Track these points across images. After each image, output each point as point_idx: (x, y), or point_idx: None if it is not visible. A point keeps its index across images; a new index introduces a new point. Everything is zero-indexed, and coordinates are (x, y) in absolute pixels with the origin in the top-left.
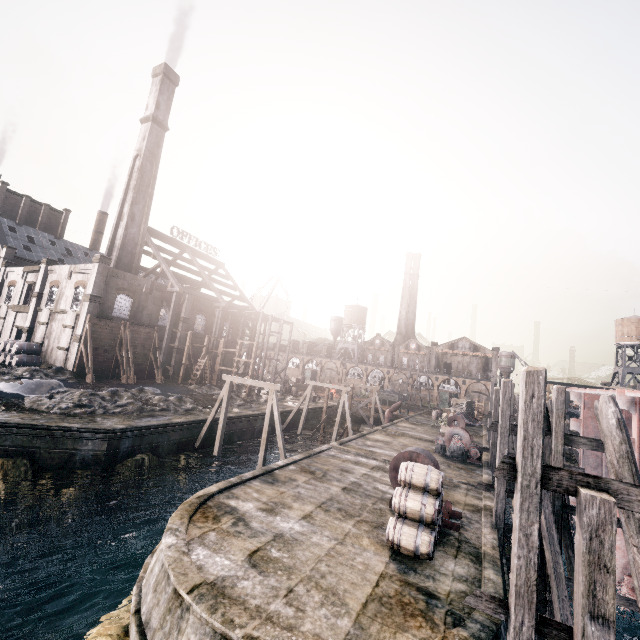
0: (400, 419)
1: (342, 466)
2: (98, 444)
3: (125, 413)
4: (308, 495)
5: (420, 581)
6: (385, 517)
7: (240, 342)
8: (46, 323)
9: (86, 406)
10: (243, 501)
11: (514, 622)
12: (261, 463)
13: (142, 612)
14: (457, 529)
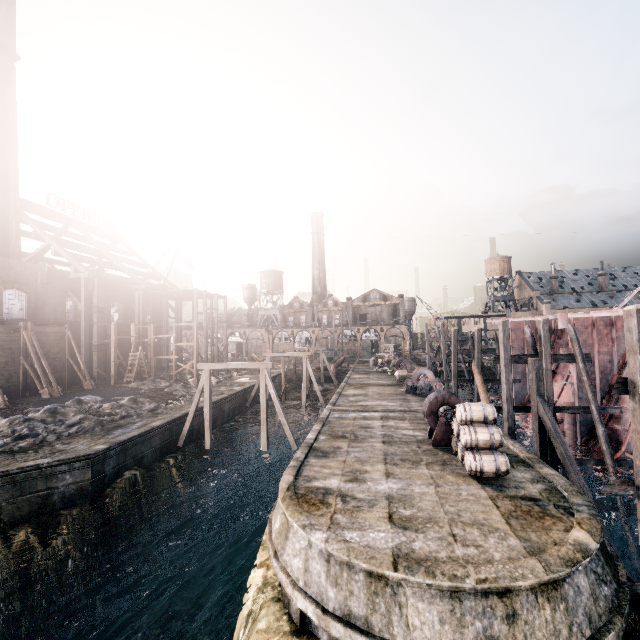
0: (350, 372)
1: (358, 424)
2: (79, 474)
3: (84, 431)
4: (366, 457)
5: (516, 492)
6: (439, 455)
7: (175, 326)
8: None
9: (29, 436)
10: (324, 480)
11: None
12: (265, 443)
13: (331, 609)
14: None
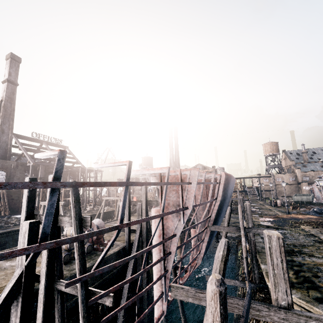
0: None
1: None
2: None
3: None
4: None
5: None
6: None
7: None
8: None
9: None
10: None
11: None
12: None
13: None
14: (102, 251)
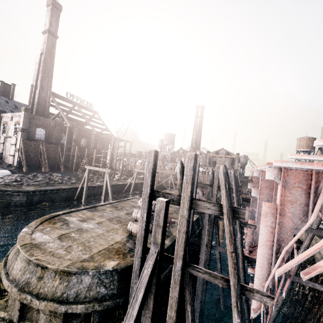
0: None
1: (134, 205)
2: (22, 197)
3: (39, 184)
4: (107, 215)
5: None
6: None
7: (103, 151)
8: (3, 143)
9: (18, 181)
10: (73, 217)
11: (136, 250)
12: None
13: (9, 256)
14: (168, 227)
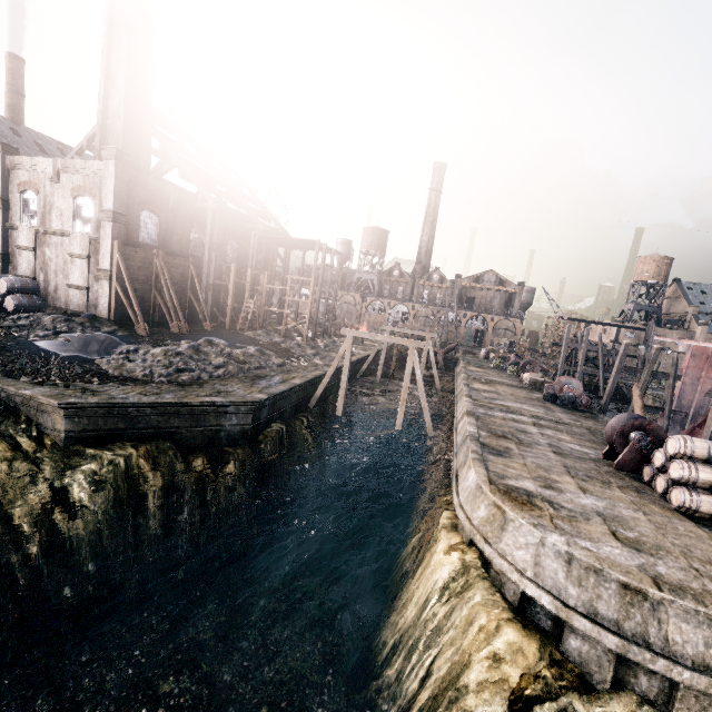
0: (463, 362)
1: (513, 426)
2: (242, 418)
3: (230, 376)
4: (545, 465)
5: None
6: (626, 480)
7: (291, 278)
8: (33, 248)
9: (186, 370)
10: (517, 480)
11: None
12: (401, 423)
13: (572, 604)
14: None
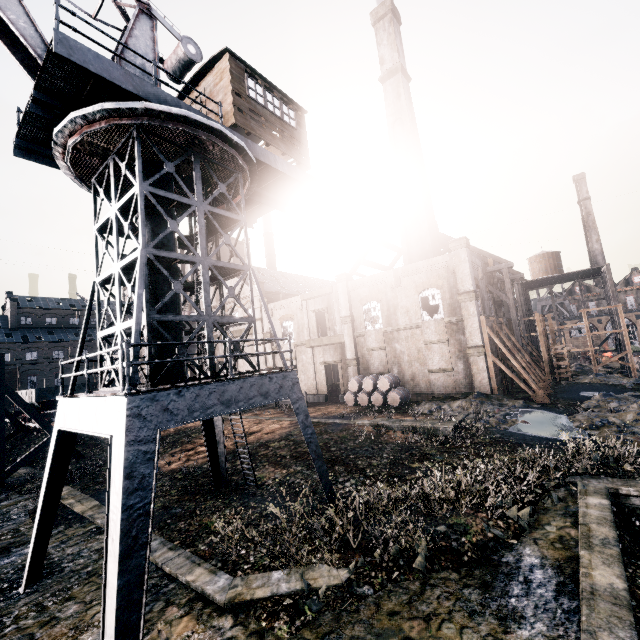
0: None
1: None
2: None
3: None
4: None
5: None
6: None
7: (585, 312)
8: (384, 347)
9: None
10: None
11: None
12: None
13: None
14: None
